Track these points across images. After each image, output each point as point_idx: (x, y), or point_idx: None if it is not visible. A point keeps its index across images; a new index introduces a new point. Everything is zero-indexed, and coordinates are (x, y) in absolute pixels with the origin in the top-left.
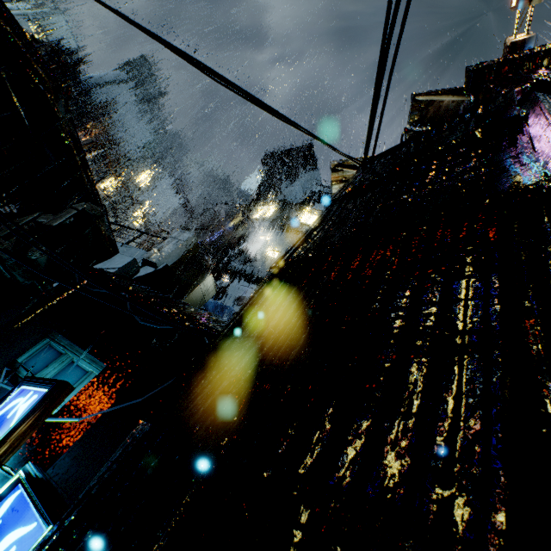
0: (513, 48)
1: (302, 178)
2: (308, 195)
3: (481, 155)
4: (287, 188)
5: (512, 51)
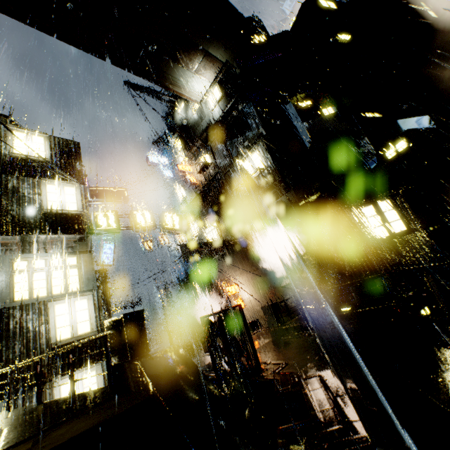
0: None
1: None
2: None
3: None
4: None
5: None
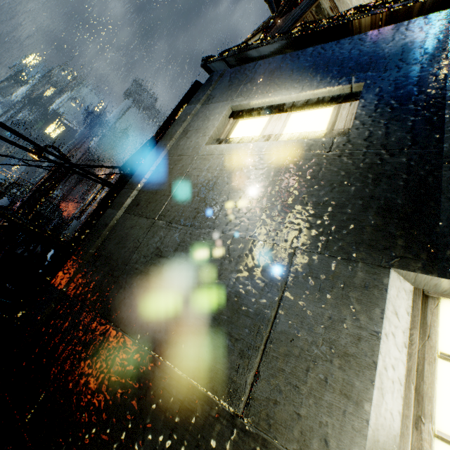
0: None
1: None
2: None
3: None
4: None
5: None
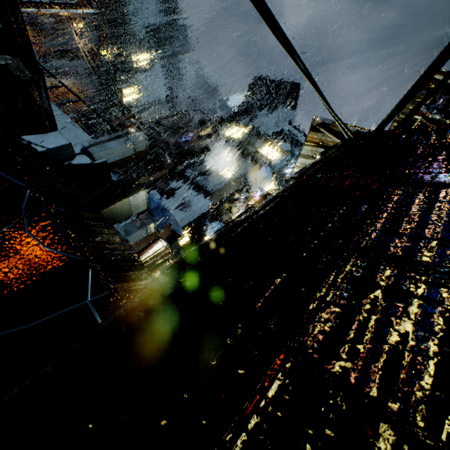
0: None
1: (279, 113)
2: (278, 131)
3: None
4: (263, 117)
5: None
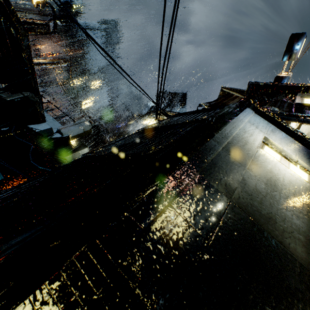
0: (277, 79)
1: (176, 110)
2: None
3: (181, 132)
4: None
5: (276, 80)
